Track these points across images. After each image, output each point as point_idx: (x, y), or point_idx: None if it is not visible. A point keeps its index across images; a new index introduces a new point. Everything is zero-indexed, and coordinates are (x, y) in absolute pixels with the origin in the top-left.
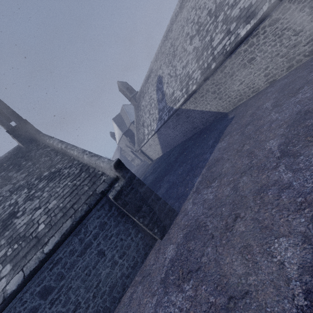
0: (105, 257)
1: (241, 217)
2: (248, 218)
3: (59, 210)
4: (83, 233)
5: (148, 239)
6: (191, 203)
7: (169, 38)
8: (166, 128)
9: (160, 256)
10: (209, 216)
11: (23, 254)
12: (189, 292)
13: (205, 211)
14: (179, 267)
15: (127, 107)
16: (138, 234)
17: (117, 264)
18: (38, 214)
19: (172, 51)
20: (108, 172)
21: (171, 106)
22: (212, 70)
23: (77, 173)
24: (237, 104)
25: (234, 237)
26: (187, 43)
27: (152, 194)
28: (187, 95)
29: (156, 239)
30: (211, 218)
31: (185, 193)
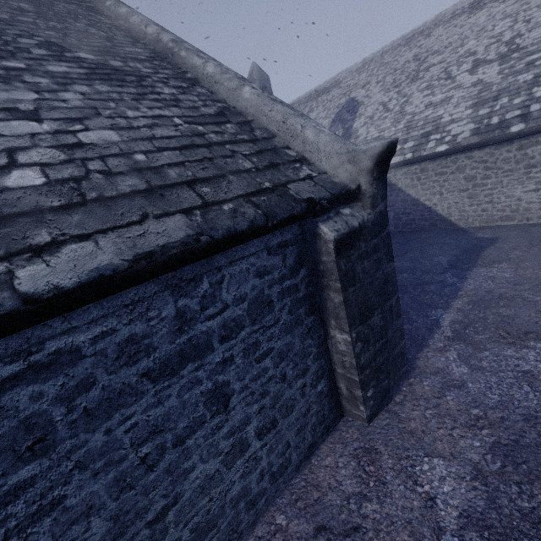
0: (226, 417)
1: None
2: None
3: (132, 167)
4: (201, 295)
5: (330, 407)
6: (459, 362)
7: (415, 45)
8: None
9: (388, 476)
10: None
11: None
12: None
13: None
14: None
15: None
16: (318, 381)
17: (243, 454)
18: (20, 132)
19: (413, 68)
20: (328, 163)
21: None
22: (508, 134)
23: (209, 115)
24: (494, 224)
25: None
26: (463, 67)
27: (395, 295)
28: (413, 155)
29: (342, 413)
30: None
31: (408, 330)
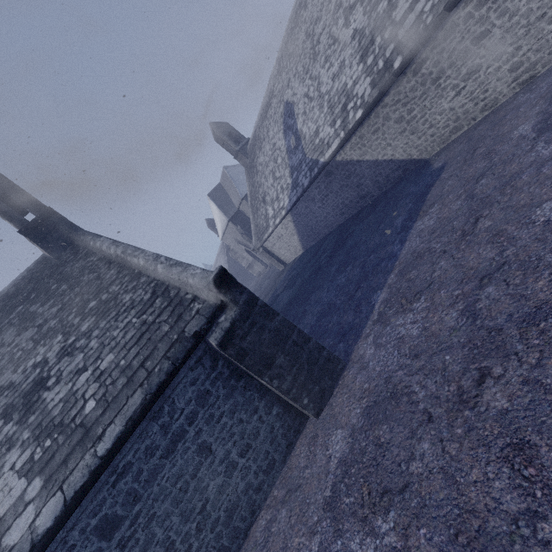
0: (213, 456)
1: (495, 376)
2: (515, 379)
3: (120, 372)
4: (167, 413)
5: (291, 418)
6: (372, 344)
7: (301, 22)
8: (307, 203)
9: (317, 450)
10: (416, 372)
11: (62, 457)
12: (390, 538)
13: (405, 361)
14: (361, 478)
15: (233, 170)
16: (271, 409)
17: (236, 468)
18: (83, 382)
19: (309, 47)
20: (204, 294)
21: (315, 159)
22: (394, 73)
23: (147, 301)
24: (450, 140)
25: (485, 423)
26: (339, 24)
27: (294, 332)
28: (344, 132)
29: (307, 416)
30: (421, 377)
31: (356, 324)
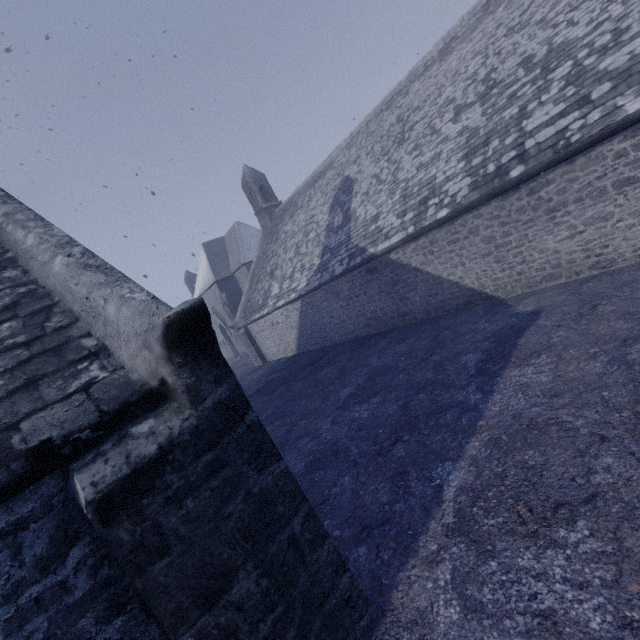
0: None
1: None
2: None
3: None
4: None
5: None
6: (451, 591)
7: (396, 106)
8: (329, 295)
9: None
10: None
11: None
12: None
13: None
14: None
15: (246, 230)
16: None
17: None
18: None
19: (398, 131)
20: (126, 351)
21: (363, 246)
22: (509, 181)
23: None
24: (539, 287)
25: None
26: (445, 118)
27: (298, 512)
28: (415, 228)
29: None
30: None
31: (399, 515)
